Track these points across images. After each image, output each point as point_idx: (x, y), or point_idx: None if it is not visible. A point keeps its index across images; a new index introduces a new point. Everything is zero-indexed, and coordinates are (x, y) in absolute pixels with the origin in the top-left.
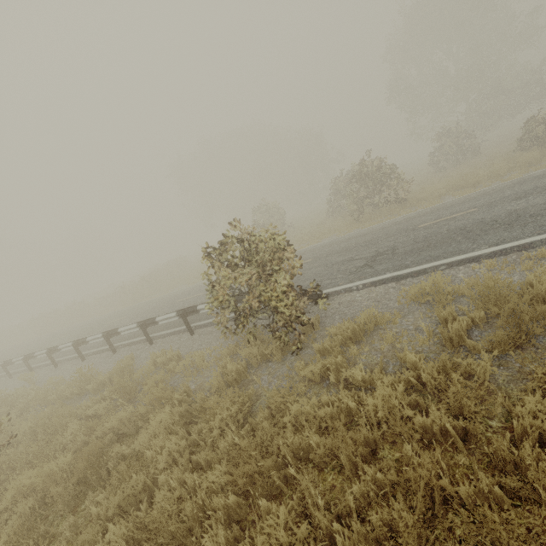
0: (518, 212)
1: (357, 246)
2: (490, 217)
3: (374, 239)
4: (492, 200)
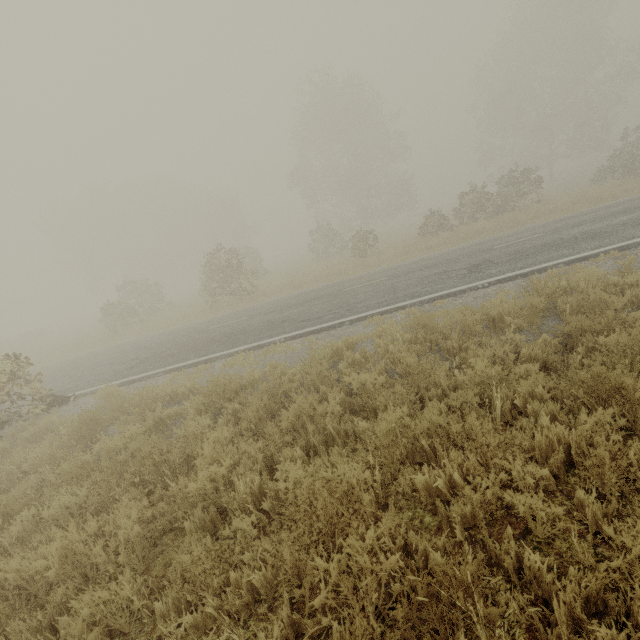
0: (248, 327)
1: (159, 343)
2: (235, 329)
3: (175, 337)
4: (264, 310)
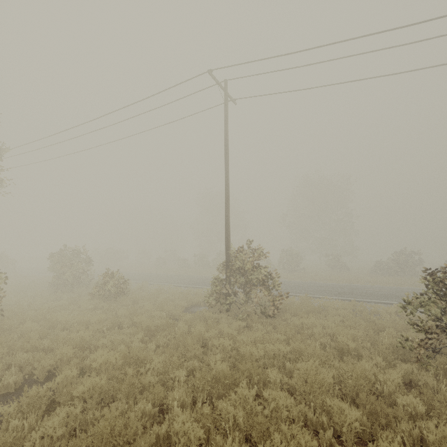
0: None
1: None
2: None
3: None
4: None
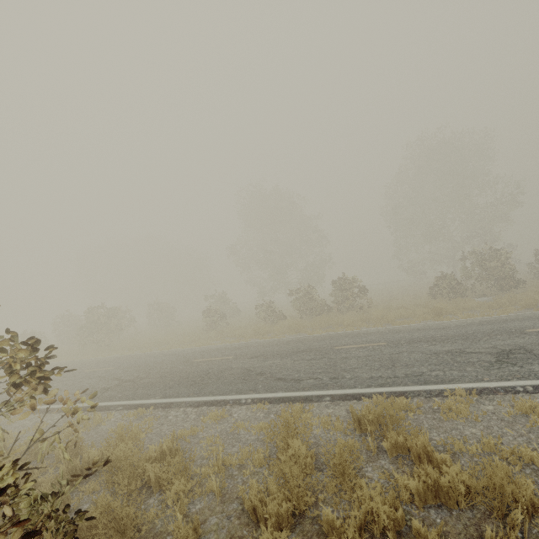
0: None
1: None
2: None
3: None
4: None
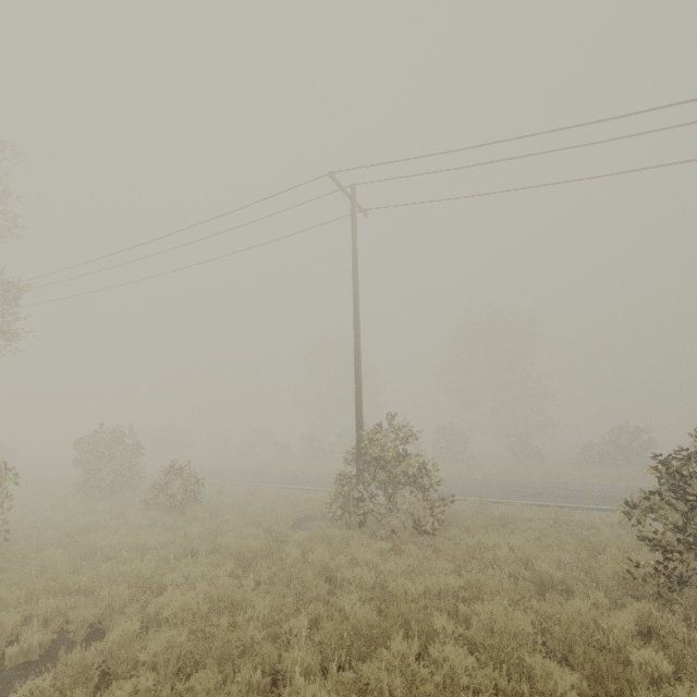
0: None
1: None
2: None
3: None
4: None
